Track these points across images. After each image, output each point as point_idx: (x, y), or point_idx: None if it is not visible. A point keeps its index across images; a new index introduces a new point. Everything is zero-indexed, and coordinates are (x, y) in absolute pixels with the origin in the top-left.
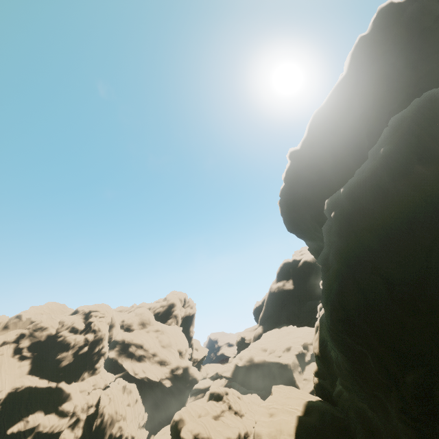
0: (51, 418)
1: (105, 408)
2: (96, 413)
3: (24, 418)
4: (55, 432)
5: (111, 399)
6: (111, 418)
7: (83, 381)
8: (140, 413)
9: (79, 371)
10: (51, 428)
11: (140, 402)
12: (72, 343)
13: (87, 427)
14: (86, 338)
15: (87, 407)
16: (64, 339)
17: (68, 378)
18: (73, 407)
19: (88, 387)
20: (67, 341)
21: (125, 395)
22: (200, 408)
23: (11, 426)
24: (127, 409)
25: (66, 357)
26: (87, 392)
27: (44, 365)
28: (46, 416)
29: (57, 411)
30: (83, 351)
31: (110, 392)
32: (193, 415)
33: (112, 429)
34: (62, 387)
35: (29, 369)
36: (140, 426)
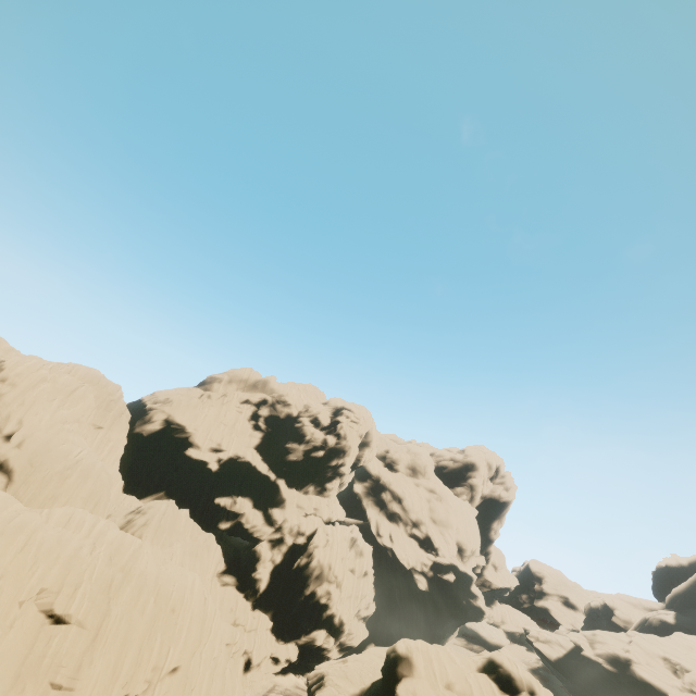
0: (257, 515)
1: (317, 550)
2: (305, 548)
3: (234, 495)
4: (254, 535)
5: (328, 543)
6: (321, 569)
7: (305, 495)
8: (366, 597)
9: (305, 478)
10: (253, 528)
11: (370, 580)
12: (308, 436)
13: (289, 558)
14: (326, 439)
15: (297, 531)
16: (301, 427)
17: (290, 479)
18: (281, 519)
19: (308, 507)
20: (303, 431)
21: (352, 553)
22: (456, 671)
23: (220, 496)
24: (347, 574)
25: (296, 450)
26: (304, 511)
27: (272, 447)
28: (254, 510)
29: (266, 512)
30: (316, 454)
31: (331, 533)
32: (435, 671)
33: (317, 586)
34: (279, 486)
35: (258, 443)
36: (360, 615)
